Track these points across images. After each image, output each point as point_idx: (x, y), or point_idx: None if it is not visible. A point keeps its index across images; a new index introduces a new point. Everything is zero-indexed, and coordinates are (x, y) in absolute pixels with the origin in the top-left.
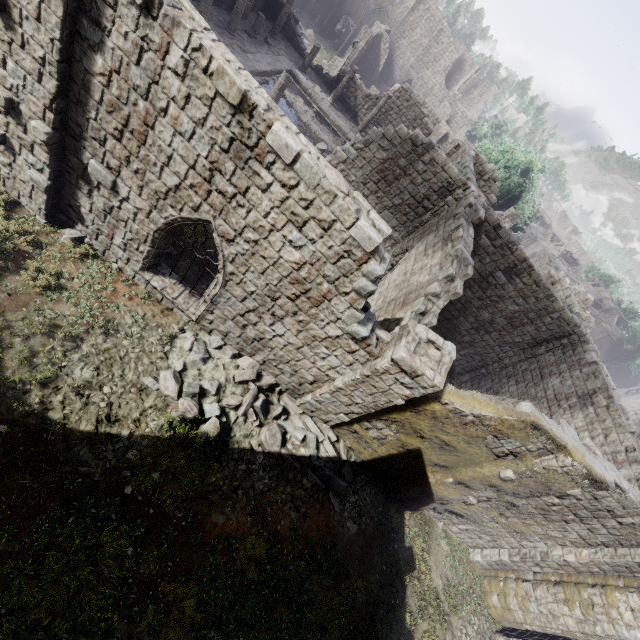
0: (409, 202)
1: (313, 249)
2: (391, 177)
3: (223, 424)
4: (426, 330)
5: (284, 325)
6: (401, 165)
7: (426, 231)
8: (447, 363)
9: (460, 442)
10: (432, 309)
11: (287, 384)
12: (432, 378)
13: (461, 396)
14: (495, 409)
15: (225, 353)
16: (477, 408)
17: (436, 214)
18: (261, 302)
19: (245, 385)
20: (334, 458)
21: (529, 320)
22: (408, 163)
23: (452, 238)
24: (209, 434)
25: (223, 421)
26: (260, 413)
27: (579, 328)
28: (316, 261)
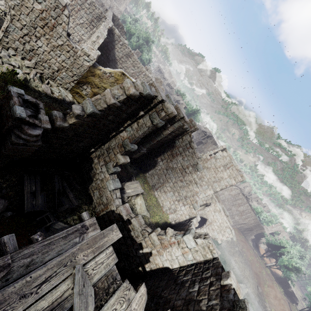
0: (86, 22)
1: (45, 4)
2: (76, 9)
3: (25, 79)
4: (90, 45)
5: (41, 41)
6: (79, 4)
7: (94, 33)
8: (98, 55)
9: (109, 86)
10: (94, 47)
11: (48, 74)
12: (93, 56)
13: (105, 69)
14: (113, 70)
15: (18, 57)
16: (109, 70)
17: (97, 28)
18: (29, 30)
19: (30, 69)
20: (73, 102)
21: (137, 76)
22: (82, 3)
23: (99, 29)
24: (20, 79)
25: (25, 77)
26: (39, 80)
27: (151, 78)
28: (47, 9)
